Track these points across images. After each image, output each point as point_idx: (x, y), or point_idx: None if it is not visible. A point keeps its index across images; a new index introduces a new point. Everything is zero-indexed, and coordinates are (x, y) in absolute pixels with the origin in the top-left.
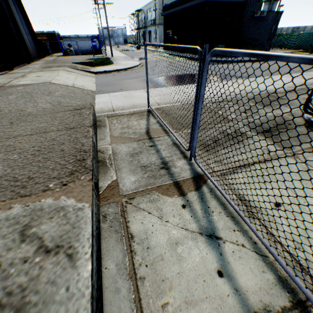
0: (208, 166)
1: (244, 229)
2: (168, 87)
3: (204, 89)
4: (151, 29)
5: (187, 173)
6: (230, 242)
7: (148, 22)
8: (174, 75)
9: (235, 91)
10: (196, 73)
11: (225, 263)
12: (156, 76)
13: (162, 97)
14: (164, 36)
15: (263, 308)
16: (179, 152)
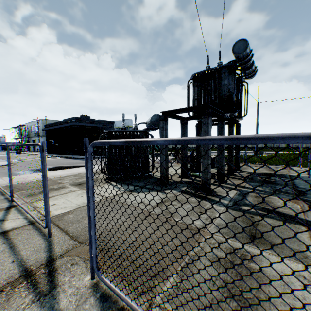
0: (24, 201)
1: (26, 214)
2: (29, 174)
3: (10, 160)
4: (36, 138)
5: (5, 206)
6: (12, 219)
7: (32, 133)
8: None
9: (82, 171)
10: (66, 165)
11: (3, 224)
12: (24, 169)
13: (17, 179)
14: (47, 143)
15: (13, 228)
16: (7, 200)
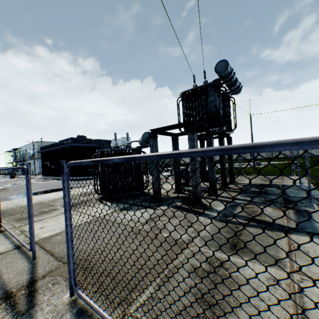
0: (13, 226)
1: (13, 239)
2: (21, 198)
3: None
4: (31, 161)
5: None
6: None
7: (28, 156)
8: (38, 191)
9: (76, 192)
10: (60, 187)
11: None
12: (17, 194)
13: (8, 204)
14: (42, 166)
15: None
16: None
